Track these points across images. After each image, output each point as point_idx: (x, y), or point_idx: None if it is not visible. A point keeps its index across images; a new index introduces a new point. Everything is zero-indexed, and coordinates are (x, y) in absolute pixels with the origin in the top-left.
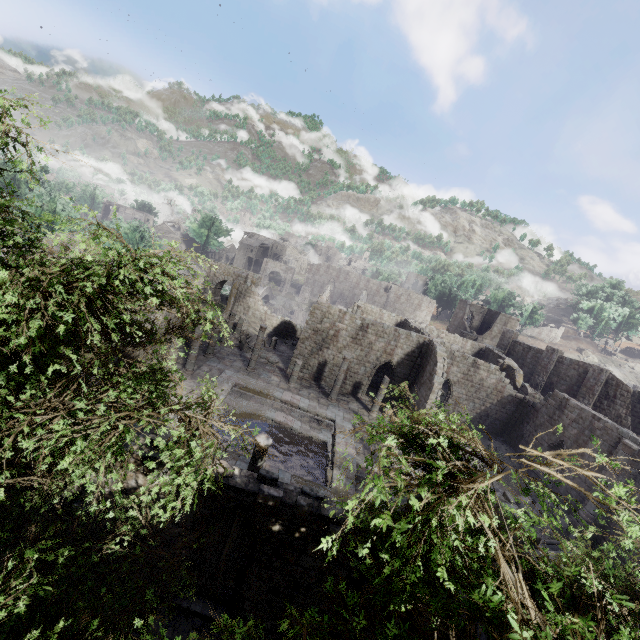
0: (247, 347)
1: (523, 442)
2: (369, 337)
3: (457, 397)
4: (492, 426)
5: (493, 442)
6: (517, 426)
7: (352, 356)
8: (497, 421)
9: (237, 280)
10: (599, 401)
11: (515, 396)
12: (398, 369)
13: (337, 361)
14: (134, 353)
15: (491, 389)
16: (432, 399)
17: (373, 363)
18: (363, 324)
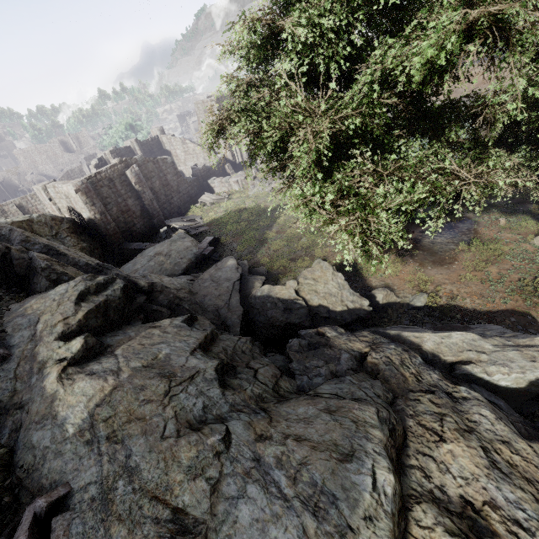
0: None
1: None
2: None
3: None
4: None
5: None
6: None
7: None
8: None
9: None
10: None
11: None
12: None
13: None
14: None
15: None
16: None
17: None
18: None
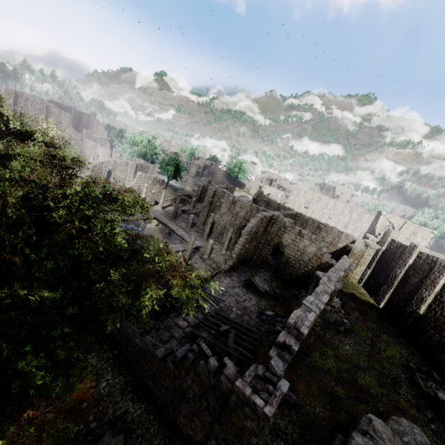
0: (187, 212)
1: None
2: (236, 208)
3: (288, 257)
4: None
5: (301, 292)
6: None
7: (227, 220)
8: None
9: (204, 183)
10: (440, 294)
11: (331, 264)
12: None
13: (220, 222)
14: (116, 194)
15: (312, 255)
16: (240, 241)
17: (238, 225)
18: (234, 200)
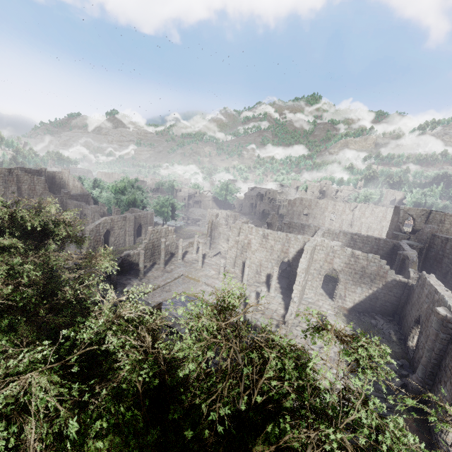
0: (207, 256)
1: (404, 320)
2: (270, 242)
3: (345, 283)
4: (383, 307)
5: (377, 320)
6: (404, 307)
7: (261, 256)
8: (387, 303)
9: (211, 218)
10: None
11: (398, 280)
12: (294, 263)
13: (253, 260)
14: (131, 259)
15: (373, 275)
16: (298, 280)
17: (276, 260)
18: (264, 234)
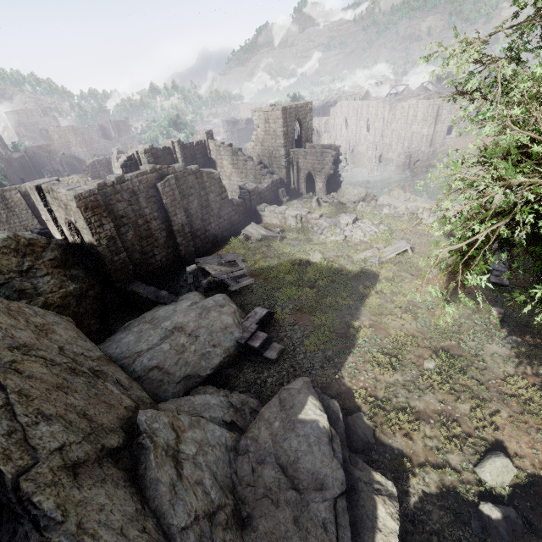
0: None
1: None
2: None
3: None
4: None
5: None
6: None
7: None
8: None
9: None
10: None
11: None
12: None
13: None
14: None
15: None
16: None
17: None
18: None
